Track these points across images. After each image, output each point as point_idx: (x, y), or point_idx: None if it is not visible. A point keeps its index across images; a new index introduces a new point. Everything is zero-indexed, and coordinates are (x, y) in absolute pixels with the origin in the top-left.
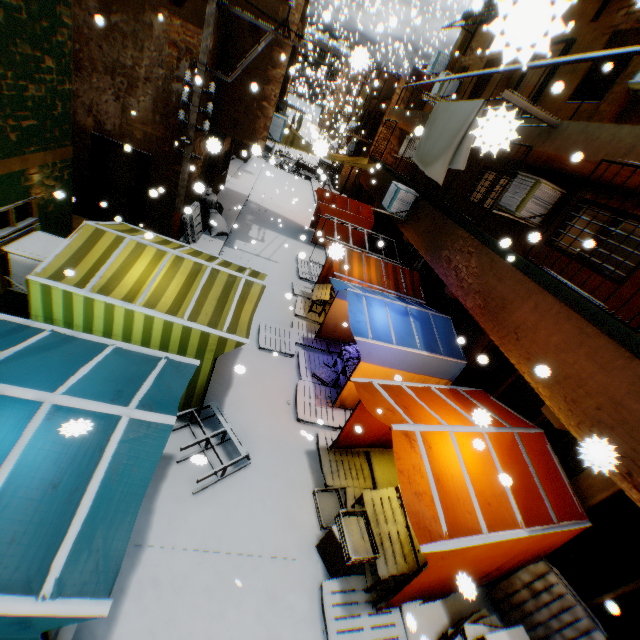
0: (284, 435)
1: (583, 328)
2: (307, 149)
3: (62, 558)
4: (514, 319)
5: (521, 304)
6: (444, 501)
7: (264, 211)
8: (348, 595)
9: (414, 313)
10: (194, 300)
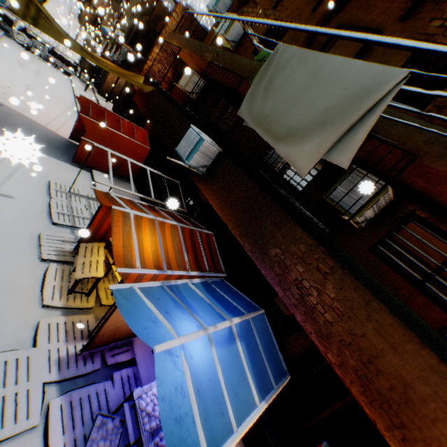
0: None
1: None
2: (63, 39)
3: None
4: (438, 436)
5: None
6: None
7: None
8: None
9: (237, 329)
10: None
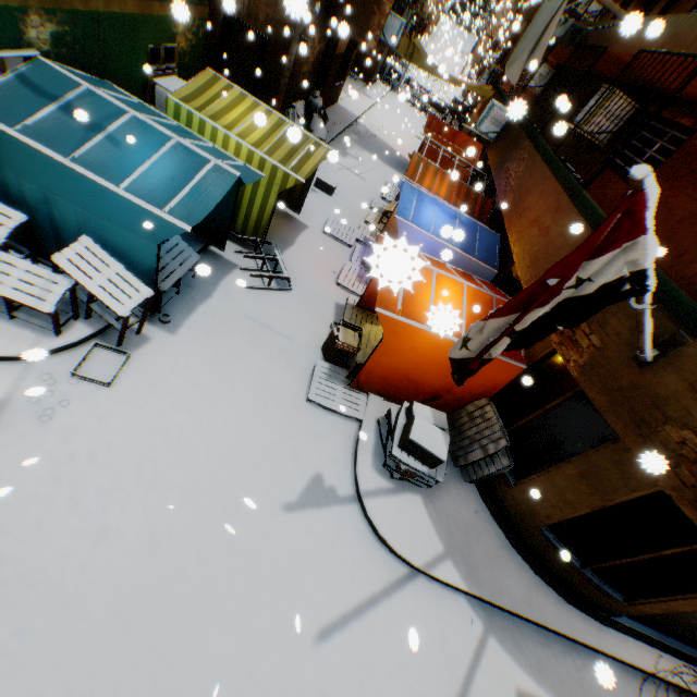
0: (322, 288)
1: (559, 196)
2: (425, 66)
3: (173, 203)
4: (525, 204)
5: (534, 191)
6: (408, 302)
7: (370, 136)
8: (333, 374)
9: (463, 220)
10: (272, 143)
